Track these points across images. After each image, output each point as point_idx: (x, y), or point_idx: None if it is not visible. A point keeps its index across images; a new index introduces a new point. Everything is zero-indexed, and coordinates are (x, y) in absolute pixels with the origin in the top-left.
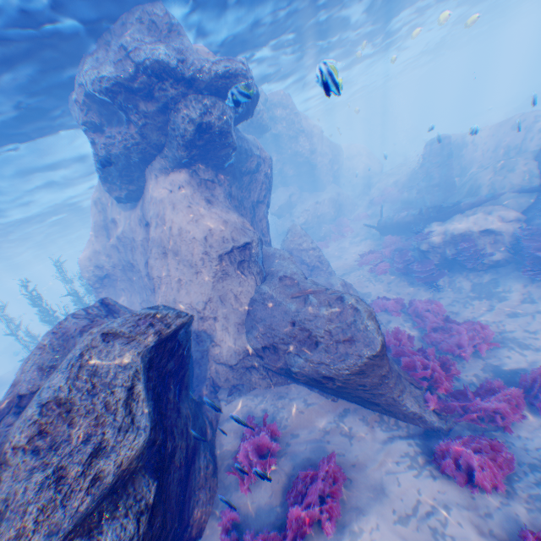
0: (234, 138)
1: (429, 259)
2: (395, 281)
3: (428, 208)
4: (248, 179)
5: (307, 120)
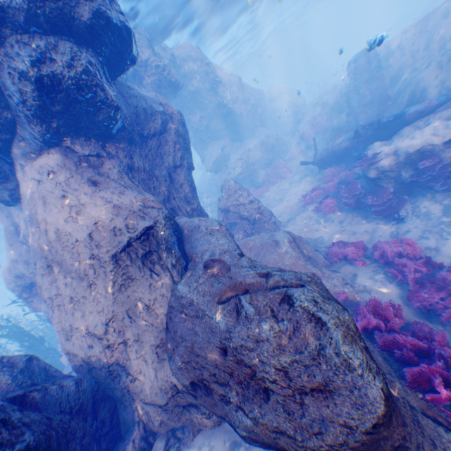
0: (108, 91)
1: (383, 186)
2: (347, 219)
3: (366, 129)
4: (156, 142)
5: (222, 69)
